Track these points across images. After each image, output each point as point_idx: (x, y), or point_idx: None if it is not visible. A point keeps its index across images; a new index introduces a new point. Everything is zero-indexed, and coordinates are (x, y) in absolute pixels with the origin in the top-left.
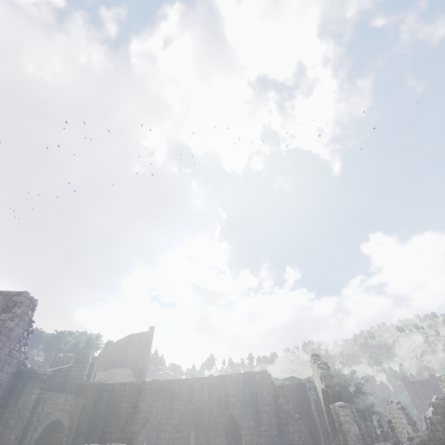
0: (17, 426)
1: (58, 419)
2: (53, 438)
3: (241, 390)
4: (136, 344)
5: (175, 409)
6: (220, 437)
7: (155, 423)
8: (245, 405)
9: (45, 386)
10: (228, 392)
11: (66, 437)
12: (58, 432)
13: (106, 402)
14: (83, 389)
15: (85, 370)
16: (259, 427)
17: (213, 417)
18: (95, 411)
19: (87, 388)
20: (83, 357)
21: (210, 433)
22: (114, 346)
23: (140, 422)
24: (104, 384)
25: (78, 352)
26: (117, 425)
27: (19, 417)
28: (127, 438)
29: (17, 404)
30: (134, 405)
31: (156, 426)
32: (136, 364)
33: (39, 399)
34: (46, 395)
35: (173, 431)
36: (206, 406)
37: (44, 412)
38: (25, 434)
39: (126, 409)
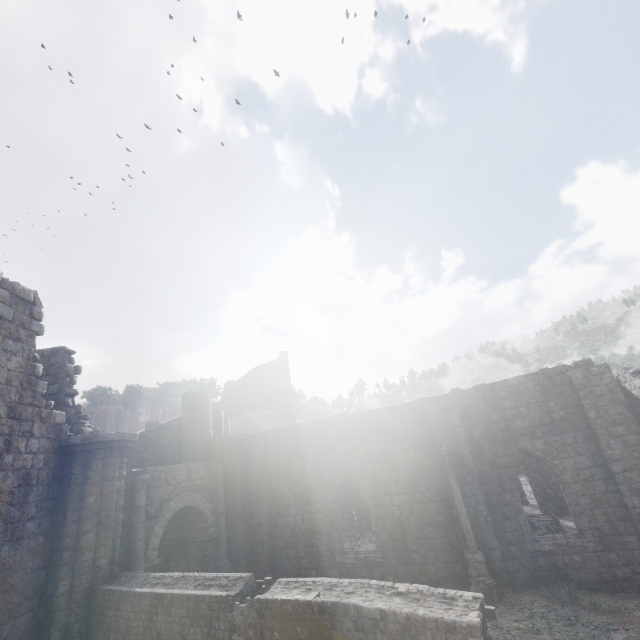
0: (103, 543)
1: (187, 505)
2: (192, 530)
3: (537, 405)
4: (268, 378)
5: (398, 457)
6: (511, 492)
7: (365, 484)
8: (553, 431)
9: (148, 454)
10: (506, 413)
11: (213, 525)
12: (196, 521)
13: (262, 462)
14: (214, 449)
15: (208, 420)
16: (601, 465)
17: (485, 460)
18: (248, 479)
19: (222, 446)
20: (195, 400)
21: (486, 487)
22: (238, 386)
23: (334, 485)
24: (248, 437)
25: (185, 395)
26: (294, 493)
27: (102, 526)
28: (319, 511)
29: (86, 504)
30: (314, 459)
31: (369, 488)
32: (276, 403)
33: (134, 484)
34: (148, 474)
35: (405, 492)
36: (464, 444)
37: (156, 501)
38: (130, 546)
39: (302, 469)
